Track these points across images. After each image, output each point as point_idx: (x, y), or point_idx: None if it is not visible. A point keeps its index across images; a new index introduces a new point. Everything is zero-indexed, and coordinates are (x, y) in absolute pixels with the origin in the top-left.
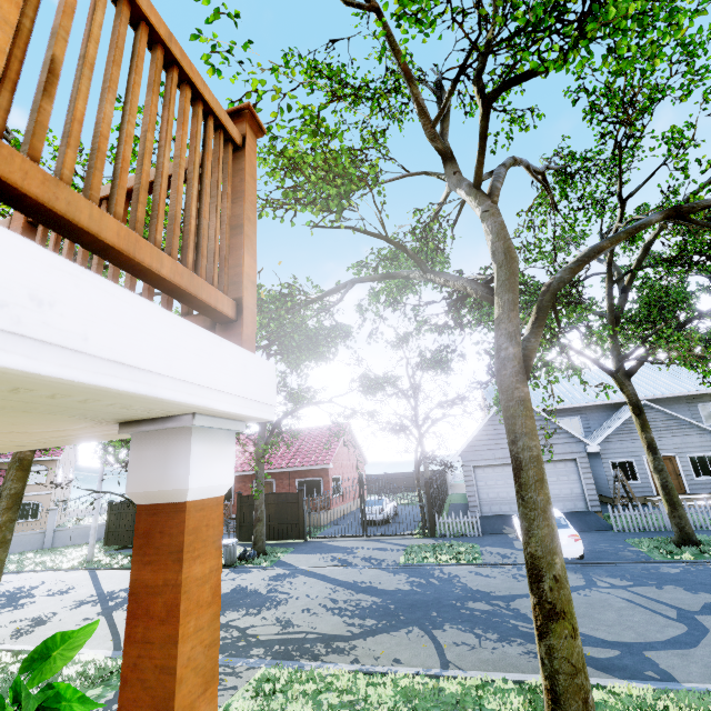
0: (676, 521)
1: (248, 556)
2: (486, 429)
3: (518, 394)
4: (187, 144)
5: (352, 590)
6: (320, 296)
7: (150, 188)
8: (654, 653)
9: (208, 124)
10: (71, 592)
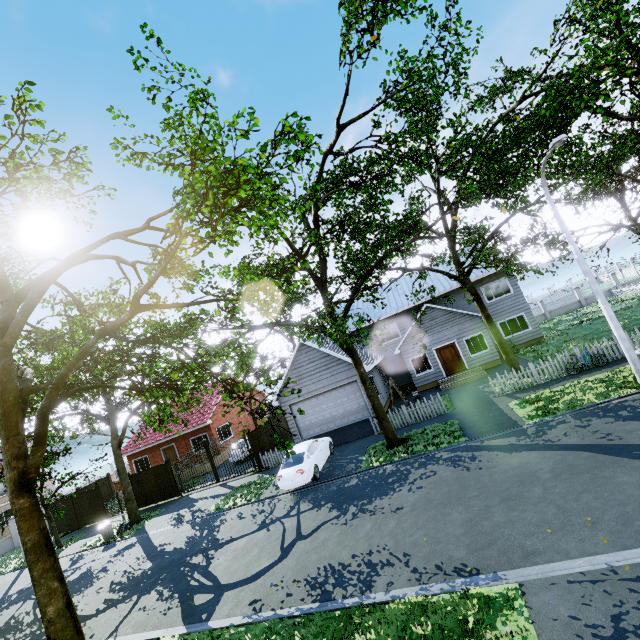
0: (383, 432)
1: (121, 530)
2: (291, 374)
3: (15, 507)
4: None
5: (147, 557)
6: None
7: None
8: (229, 593)
9: None
10: None
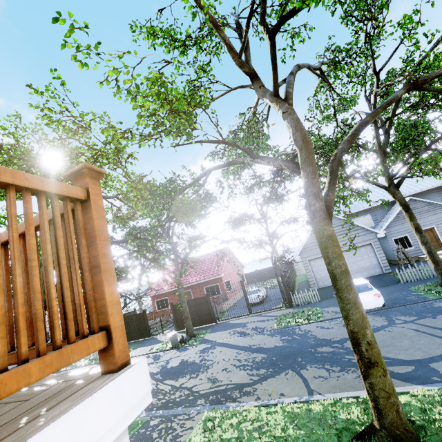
0: (439, 272)
1: (185, 340)
2: (312, 236)
3: (326, 233)
4: (80, 114)
5: (249, 351)
6: (191, 183)
7: (37, 228)
8: (436, 364)
9: (53, 205)
10: None
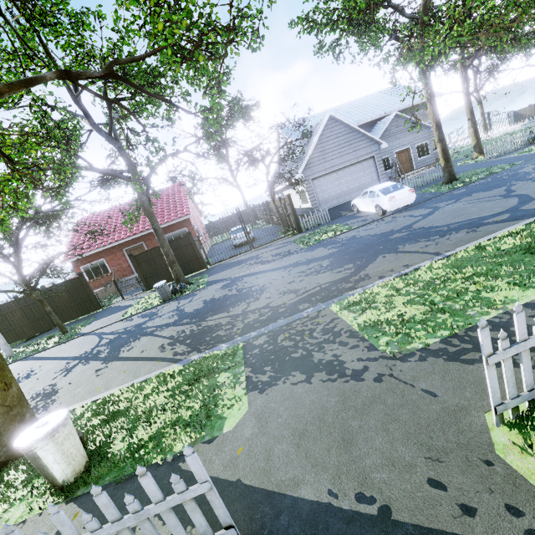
0: (448, 170)
1: (180, 288)
2: (316, 148)
3: None
4: None
5: (301, 265)
6: None
7: None
8: (524, 207)
9: None
10: (37, 373)
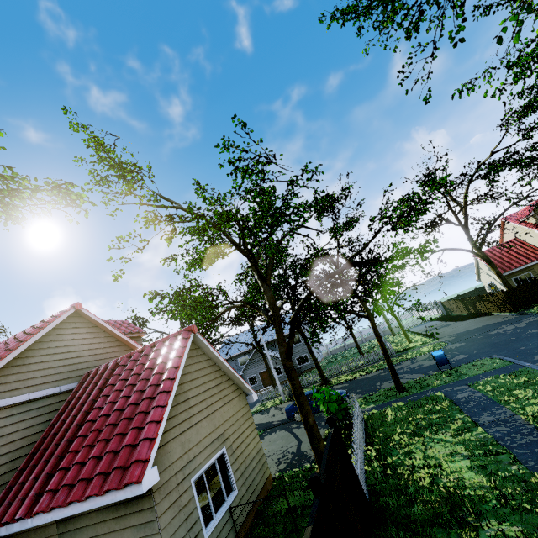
0: None
1: None
2: None
3: None
4: None
5: None
6: None
7: None
8: None
9: None
10: None
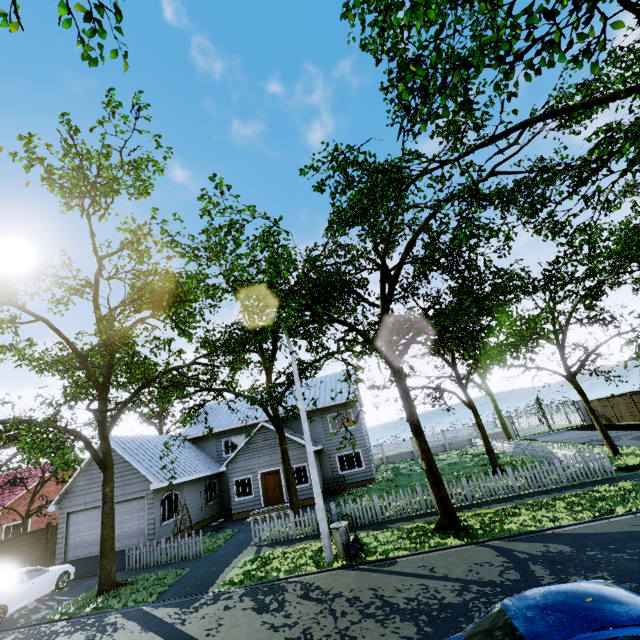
0: (99, 571)
1: None
2: (84, 474)
3: None
4: None
5: None
6: None
7: None
8: None
9: None
10: None
